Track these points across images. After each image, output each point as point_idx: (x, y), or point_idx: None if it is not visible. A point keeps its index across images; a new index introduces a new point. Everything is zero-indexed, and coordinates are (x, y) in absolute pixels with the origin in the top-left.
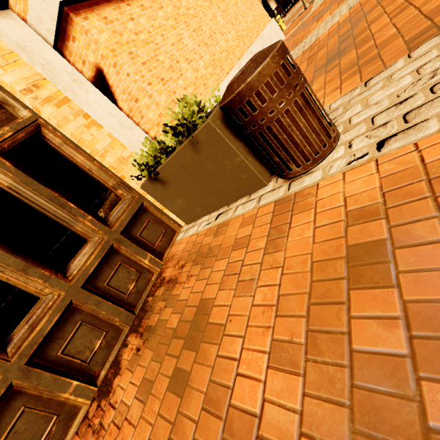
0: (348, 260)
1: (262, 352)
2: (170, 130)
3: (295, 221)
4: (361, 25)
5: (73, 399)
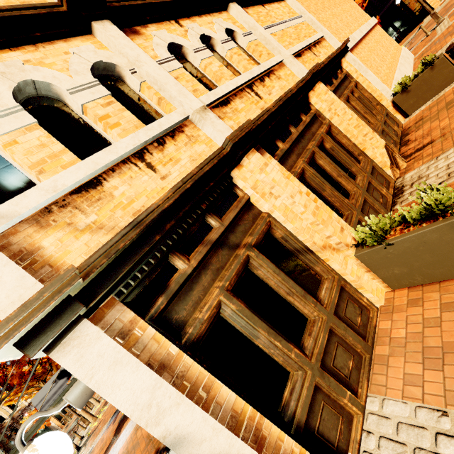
0: None
1: None
2: (420, 67)
3: None
4: None
5: (393, 148)
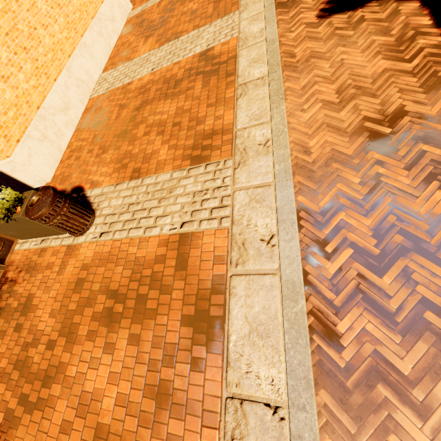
0: (78, 282)
1: (49, 313)
2: None
3: (71, 260)
4: (142, 112)
5: None
